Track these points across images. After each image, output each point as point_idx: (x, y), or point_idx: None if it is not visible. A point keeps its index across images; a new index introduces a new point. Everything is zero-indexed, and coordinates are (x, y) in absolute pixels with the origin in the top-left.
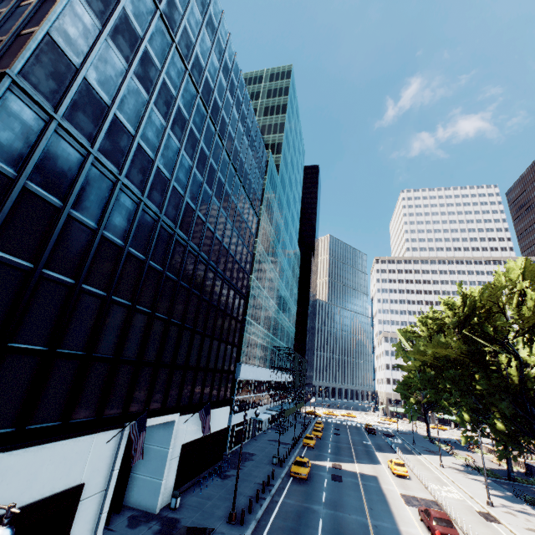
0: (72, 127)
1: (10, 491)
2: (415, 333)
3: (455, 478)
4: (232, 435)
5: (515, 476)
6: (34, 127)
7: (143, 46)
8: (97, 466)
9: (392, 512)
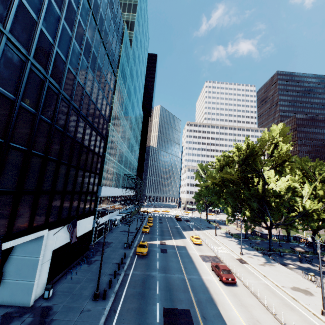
0: None
1: None
2: (213, 166)
3: (223, 241)
4: (96, 232)
5: (248, 236)
6: None
7: None
8: None
9: (197, 267)
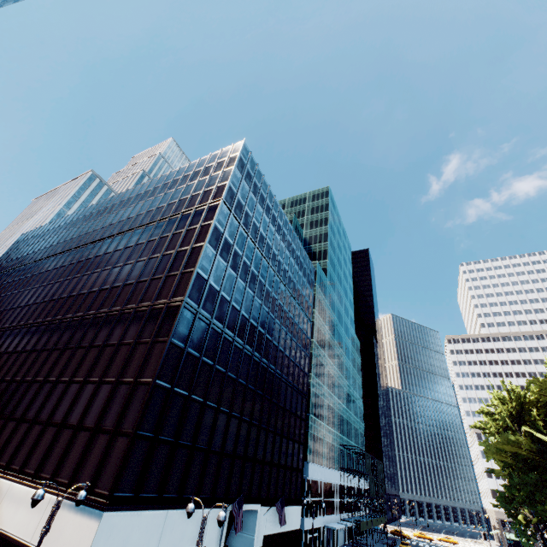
0: (204, 311)
1: (175, 537)
2: (484, 429)
3: None
4: (306, 541)
5: None
6: (191, 319)
7: (233, 249)
8: (212, 536)
9: None
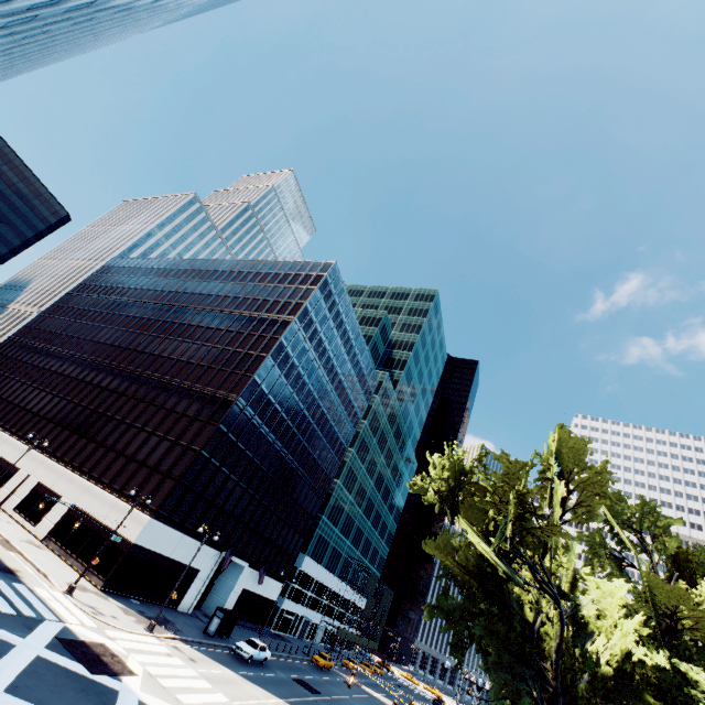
0: (250, 409)
1: (184, 553)
2: None
3: None
4: (280, 617)
5: None
6: (238, 413)
7: (291, 361)
8: (206, 566)
9: None
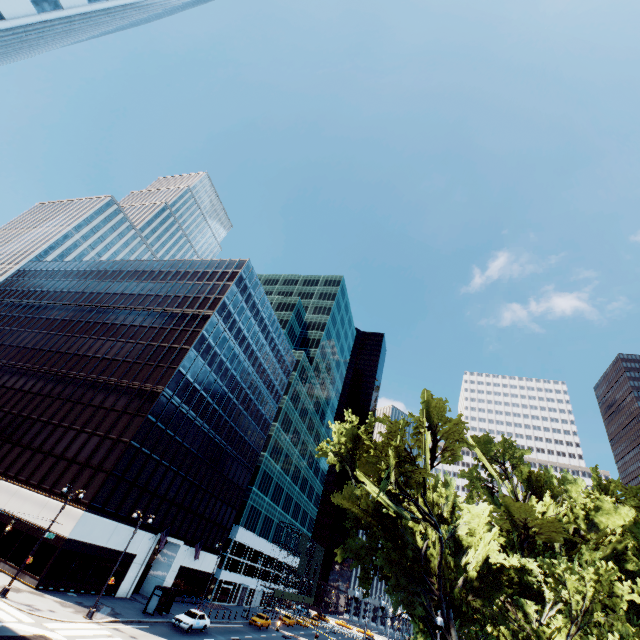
0: (176, 397)
1: (119, 541)
2: None
3: None
4: (219, 588)
5: None
6: (165, 403)
7: (213, 350)
8: (143, 549)
9: None
